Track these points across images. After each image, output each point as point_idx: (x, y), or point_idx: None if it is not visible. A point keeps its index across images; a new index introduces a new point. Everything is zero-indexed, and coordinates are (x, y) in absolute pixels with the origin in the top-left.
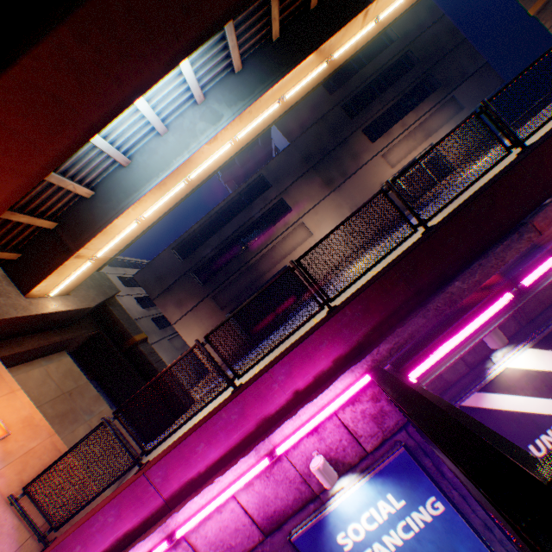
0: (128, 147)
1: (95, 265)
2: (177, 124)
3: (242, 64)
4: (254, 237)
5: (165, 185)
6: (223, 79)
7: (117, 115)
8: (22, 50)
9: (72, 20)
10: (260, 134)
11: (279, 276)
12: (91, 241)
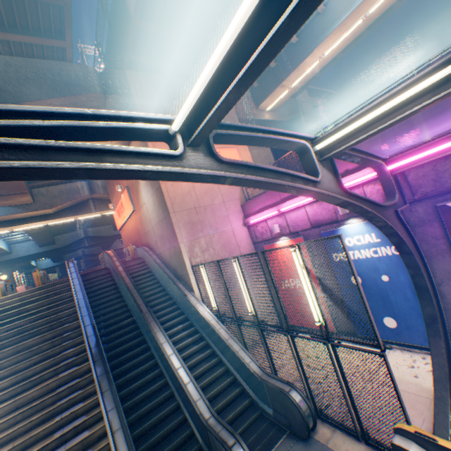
0: None
1: (290, 93)
2: None
3: None
4: None
5: (343, 25)
6: None
7: None
8: None
9: None
10: None
11: (367, 103)
12: (289, 76)
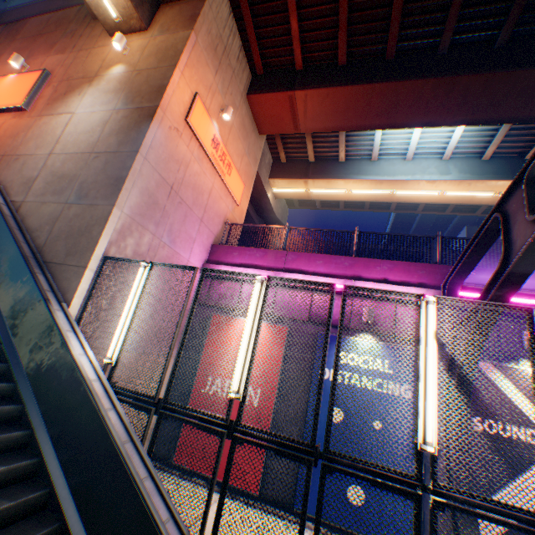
0: (383, 152)
1: (302, 195)
2: (418, 161)
3: (490, 158)
4: None
5: (380, 183)
6: (469, 158)
7: (407, 128)
8: (409, 79)
9: (439, 79)
10: (457, 213)
11: (422, 236)
12: (319, 180)
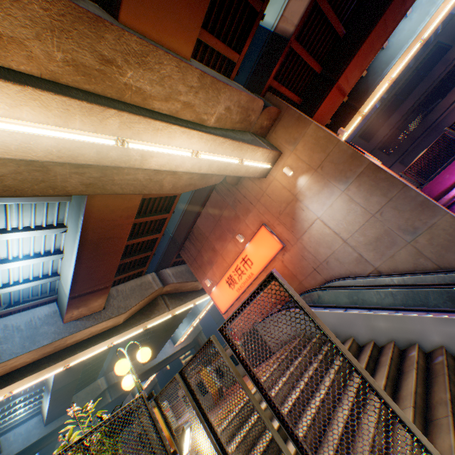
0: None
1: (358, 122)
2: (416, 5)
3: None
4: (434, 102)
5: (409, 48)
6: None
7: (415, 0)
8: None
9: None
10: None
11: None
12: (366, 101)
